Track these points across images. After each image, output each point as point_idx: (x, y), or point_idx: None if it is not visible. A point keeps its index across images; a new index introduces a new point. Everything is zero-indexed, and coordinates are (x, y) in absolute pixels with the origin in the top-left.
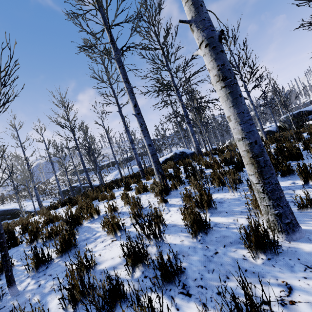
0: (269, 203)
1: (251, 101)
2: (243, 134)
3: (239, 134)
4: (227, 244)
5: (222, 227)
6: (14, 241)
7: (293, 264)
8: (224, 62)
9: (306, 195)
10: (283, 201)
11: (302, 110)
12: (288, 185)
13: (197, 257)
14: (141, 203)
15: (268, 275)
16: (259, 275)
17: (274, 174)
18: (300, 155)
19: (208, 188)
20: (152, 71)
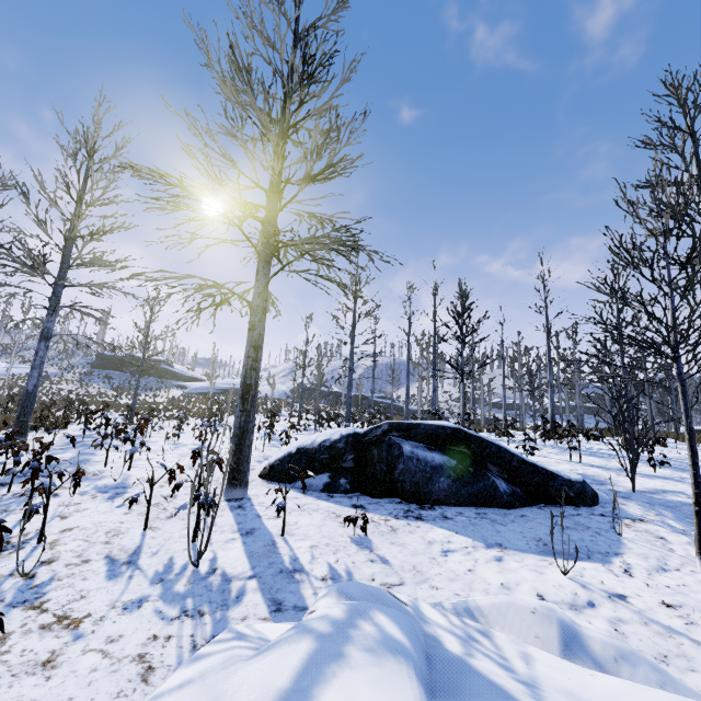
0: None
1: None
2: None
3: None
4: None
5: None
6: None
7: None
8: None
9: None
10: None
11: None
12: None
13: None
14: None
15: None
16: None
17: None
18: None
19: None
20: None
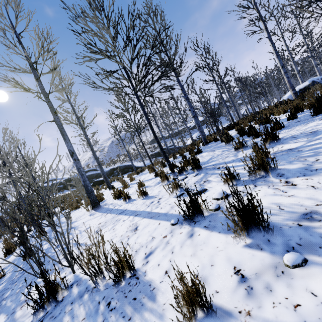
0: None
1: None
2: None
3: None
4: None
5: None
6: (268, 119)
7: None
8: None
9: None
10: None
11: None
12: None
13: None
14: None
15: None
16: None
17: None
18: None
19: None
20: None
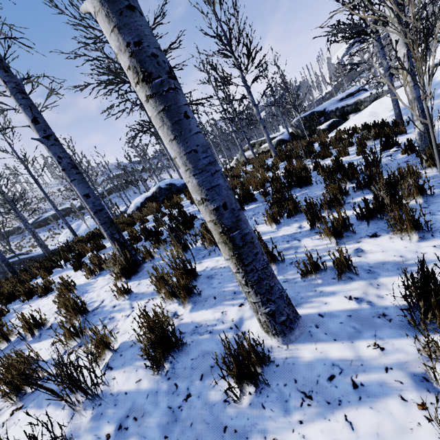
0: (257, 299)
1: (253, 101)
2: (203, 193)
3: (196, 192)
4: (207, 371)
5: (204, 334)
6: None
7: (288, 395)
8: (141, 37)
9: (309, 258)
10: (276, 291)
11: (314, 110)
12: (294, 231)
13: (156, 415)
14: (91, 298)
15: (255, 430)
16: (242, 434)
17: (259, 254)
18: (309, 181)
19: (198, 250)
20: (88, 44)
